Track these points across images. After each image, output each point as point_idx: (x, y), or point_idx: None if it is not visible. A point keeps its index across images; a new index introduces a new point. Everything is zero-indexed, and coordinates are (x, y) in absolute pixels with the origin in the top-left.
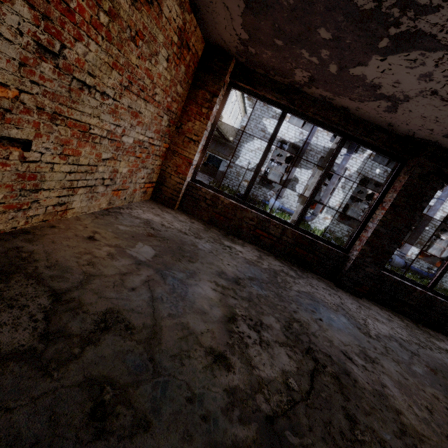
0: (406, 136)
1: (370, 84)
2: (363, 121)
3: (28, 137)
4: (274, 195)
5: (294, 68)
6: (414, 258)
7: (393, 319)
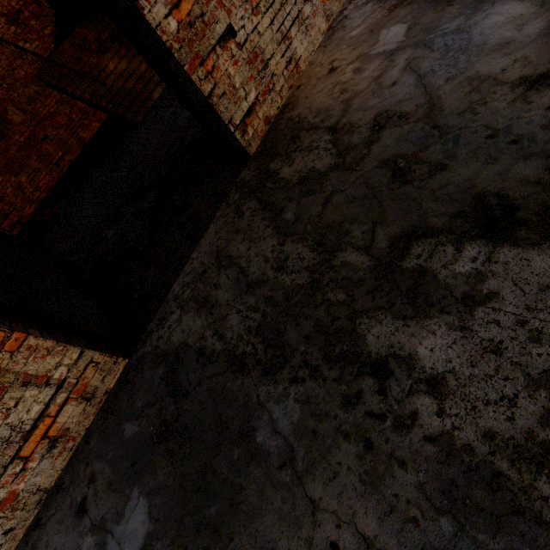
0: None
1: None
2: None
3: (226, 23)
4: None
5: None
6: None
7: None
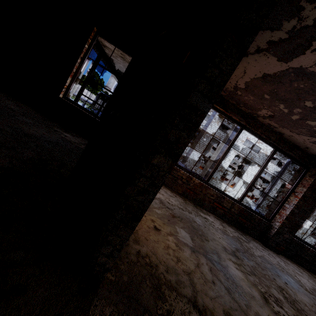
0: (312, 155)
1: (315, 130)
2: (289, 142)
3: None
4: (181, 159)
5: (263, 108)
6: (264, 209)
7: (301, 271)
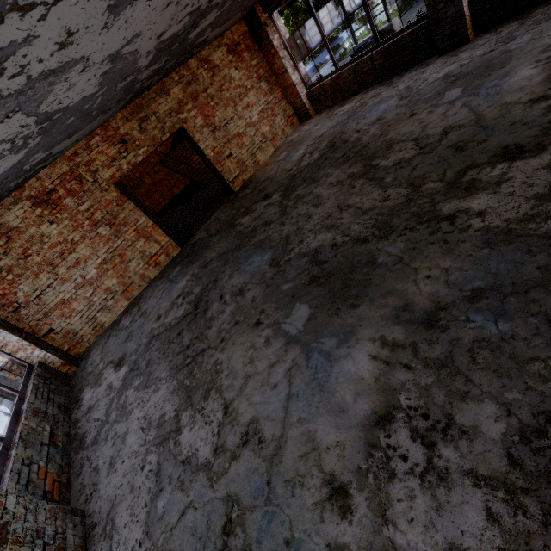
0: None
1: None
2: None
3: (229, 152)
4: None
5: None
6: None
7: (498, 35)
